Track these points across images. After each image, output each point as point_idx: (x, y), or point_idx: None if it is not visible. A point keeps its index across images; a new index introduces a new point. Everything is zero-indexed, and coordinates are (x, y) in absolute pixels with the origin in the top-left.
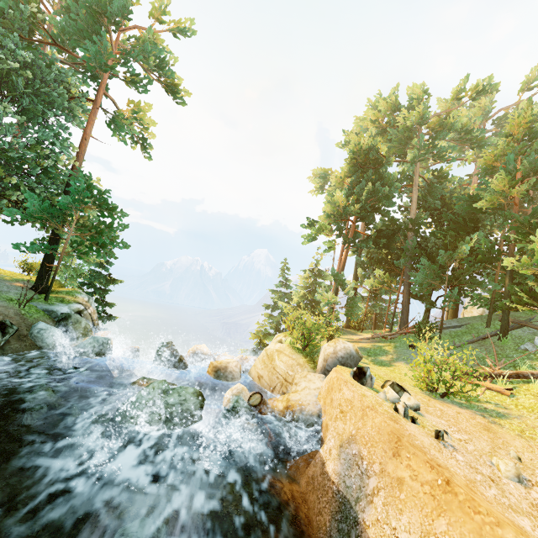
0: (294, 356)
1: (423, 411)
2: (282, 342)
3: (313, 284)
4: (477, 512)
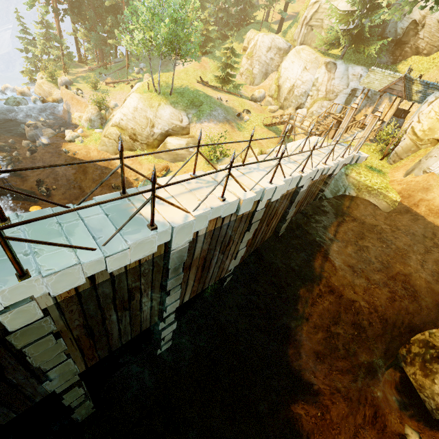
0: (50, 84)
1: (85, 94)
2: (43, 78)
3: (47, 33)
4: (81, 104)
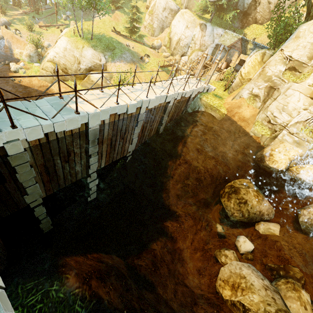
0: None
1: (23, 34)
2: None
3: None
4: (20, 42)
